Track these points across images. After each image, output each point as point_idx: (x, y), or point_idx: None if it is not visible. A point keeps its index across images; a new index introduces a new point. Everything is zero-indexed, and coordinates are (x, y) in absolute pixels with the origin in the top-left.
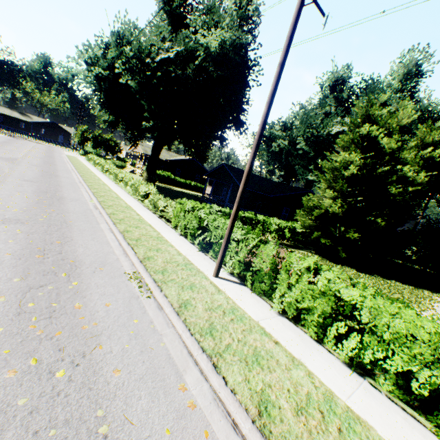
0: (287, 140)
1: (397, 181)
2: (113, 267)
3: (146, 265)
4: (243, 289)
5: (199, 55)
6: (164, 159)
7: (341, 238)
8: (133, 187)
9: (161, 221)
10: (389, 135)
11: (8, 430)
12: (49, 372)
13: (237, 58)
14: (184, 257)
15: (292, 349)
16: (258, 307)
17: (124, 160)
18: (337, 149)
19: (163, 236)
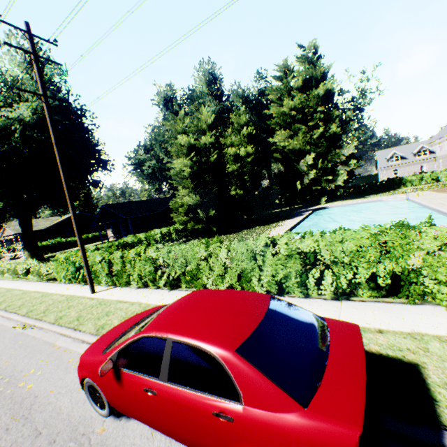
0: (155, 159)
1: (236, 159)
2: None
3: (29, 315)
4: (115, 289)
5: (16, 128)
6: (45, 228)
7: (207, 218)
8: (9, 271)
9: (48, 284)
10: (206, 133)
11: None
12: None
13: (57, 117)
14: (68, 295)
15: (136, 300)
16: (123, 292)
17: None
18: (175, 158)
19: (49, 292)
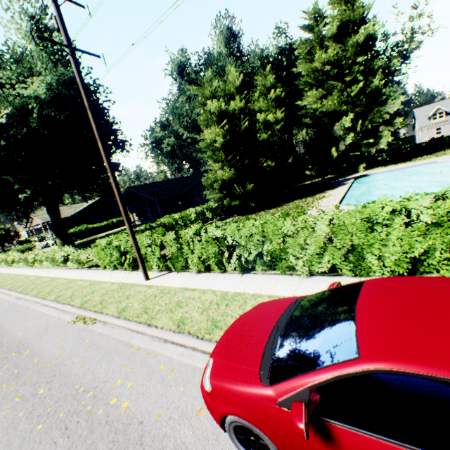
0: (173, 136)
1: (265, 127)
2: (56, 325)
3: (85, 307)
4: (171, 275)
5: (32, 107)
6: (71, 215)
7: (244, 193)
8: (48, 260)
9: (91, 271)
10: (234, 98)
11: (20, 425)
12: (33, 395)
13: (73, 93)
14: (119, 283)
15: (205, 286)
16: (183, 278)
17: (29, 240)
18: (203, 129)
19: (96, 280)
